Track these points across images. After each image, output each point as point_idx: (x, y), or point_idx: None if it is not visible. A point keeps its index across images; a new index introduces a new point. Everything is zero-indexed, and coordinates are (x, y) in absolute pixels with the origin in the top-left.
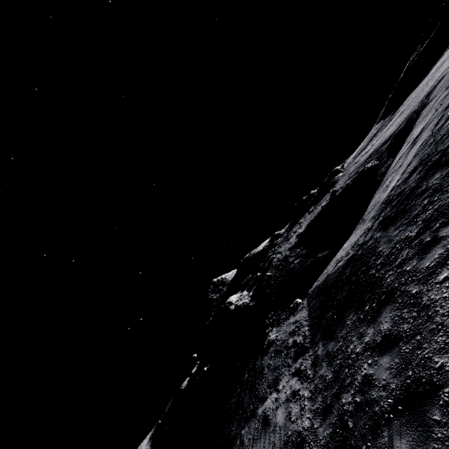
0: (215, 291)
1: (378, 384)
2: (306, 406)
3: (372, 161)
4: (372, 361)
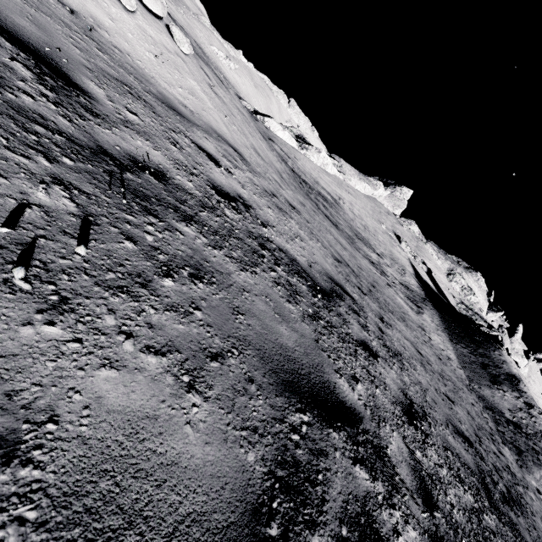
0: (381, 180)
1: None
2: None
3: None
4: None
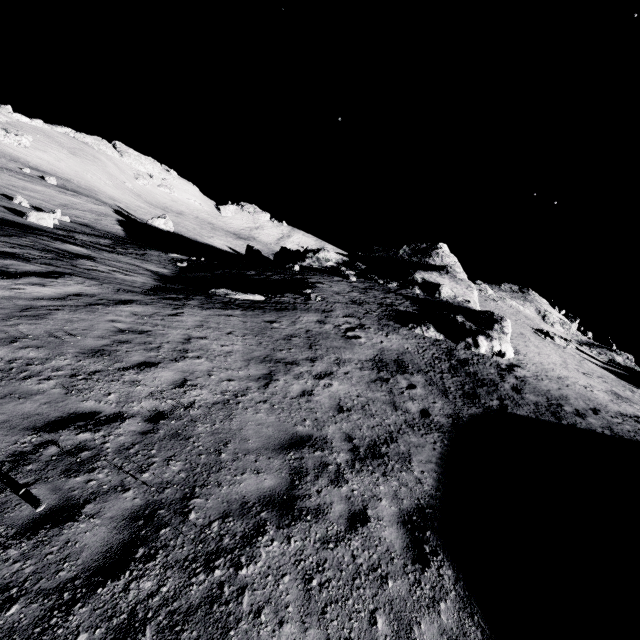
0: (414, 250)
1: None
2: (51, 231)
3: (231, 294)
4: None
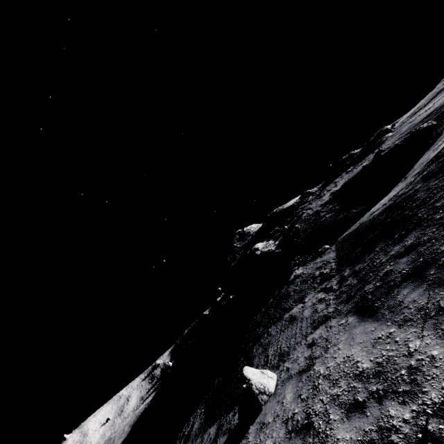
0: (239, 240)
1: (396, 272)
2: (332, 303)
3: (430, 121)
4: (393, 263)
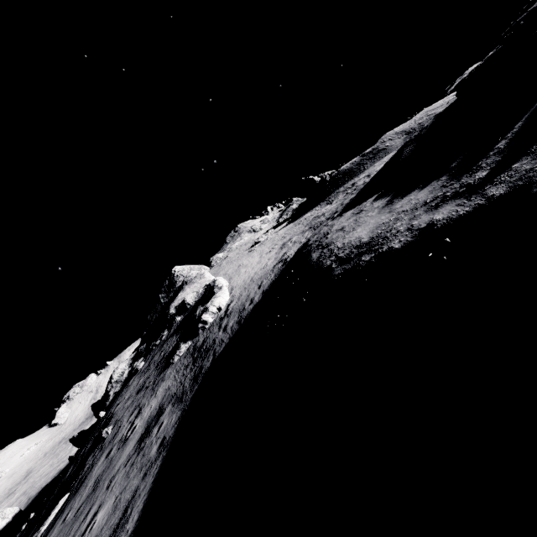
0: (166, 291)
1: None
2: None
3: (37, 535)
4: None
